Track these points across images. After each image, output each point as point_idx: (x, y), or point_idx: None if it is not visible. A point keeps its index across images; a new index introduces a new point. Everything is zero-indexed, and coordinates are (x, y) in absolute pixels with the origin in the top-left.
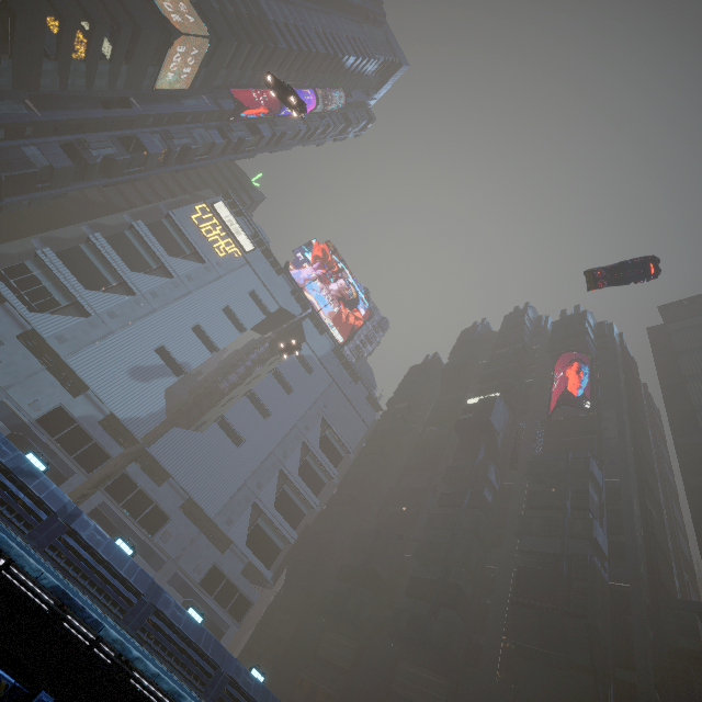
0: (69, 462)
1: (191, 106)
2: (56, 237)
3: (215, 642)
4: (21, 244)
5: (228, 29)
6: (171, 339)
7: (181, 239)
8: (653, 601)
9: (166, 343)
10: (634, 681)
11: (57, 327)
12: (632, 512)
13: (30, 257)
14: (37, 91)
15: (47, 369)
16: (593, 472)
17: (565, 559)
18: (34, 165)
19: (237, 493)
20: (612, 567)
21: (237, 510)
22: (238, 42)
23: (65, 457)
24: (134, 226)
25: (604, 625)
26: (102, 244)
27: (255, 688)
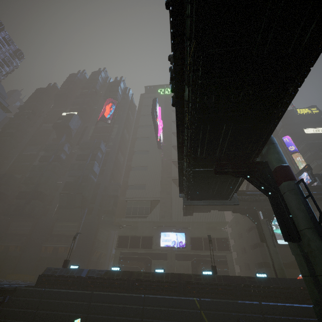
0: None
1: None
2: None
3: None
4: None
5: None
6: None
7: None
8: (108, 184)
9: None
10: (94, 206)
11: None
12: (110, 160)
13: None
14: None
15: None
16: (101, 147)
17: (82, 177)
18: None
19: None
20: (99, 177)
21: None
22: None
23: None
24: None
25: (89, 194)
26: None
27: None
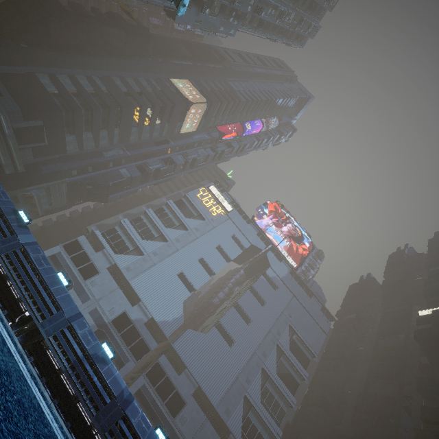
0: (126, 351)
1: (197, 138)
2: (130, 213)
3: None
4: (114, 218)
5: (215, 98)
6: (187, 267)
7: (192, 208)
8: None
9: (183, 270)
10: None
11: (127, 262)
12: None
13: (117, 224)
14: (128, 143)
15: (120, 288)
16: None
17: None
18: (124, 177)
19: (232, 385)
20: None
21: (232, 402)
22: (220, 102)
23: (124, 348)
24: (168, 203)
25: None
26: (152, 214)
27: None
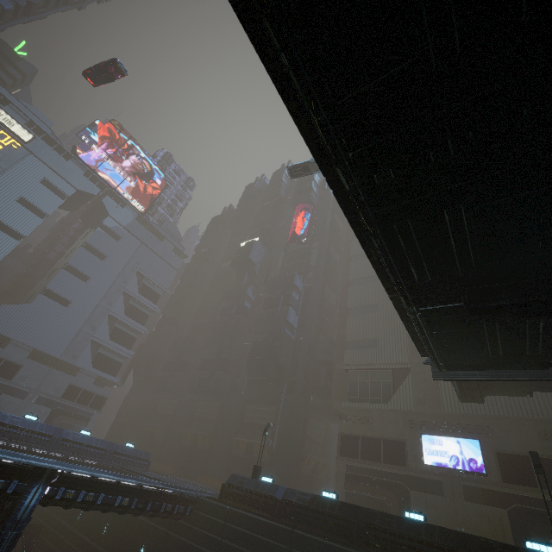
0: None
1: None
2: None
3: (48, 426)
4: None
5: None
6: None
7: None
8: (315, 343)
9: None
10: (295, 380)
11: None
12: (312, 301)
13: None
14: None
15: None
16: (295, 283)
17: (272, 334)
18: None
19: (75, 337)
20: (298, 331)
21: (79, 348)
22: None
23: None
24: None
25: (286, 360)
26: None
27: (82, 438)
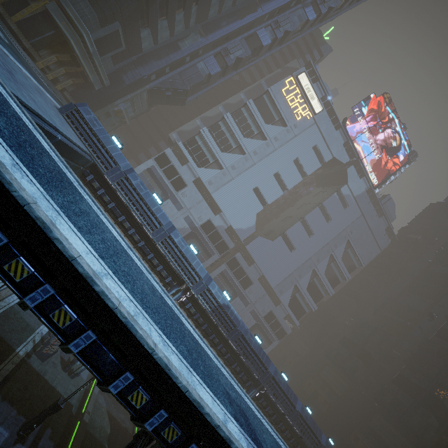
0: (212, 248)
1: None
2: (207, 116)
3: (294, 394)
4: (192, 123)
5: None
6: (262, 182)
7: (273, 109)
8: None
9: (258, 185)
10: None
11: (208, 176)
12: None
13: (196, 131)
14: (206, 20)
15: (203, 196)
16: None
17: None
18: (202, 75)
19: (287, 277)
20: None
21: (286, 287)
22: None
23: (211, 245)
24: (247, 104)
25: None
26: (230, 120)
27: (309, 420)
